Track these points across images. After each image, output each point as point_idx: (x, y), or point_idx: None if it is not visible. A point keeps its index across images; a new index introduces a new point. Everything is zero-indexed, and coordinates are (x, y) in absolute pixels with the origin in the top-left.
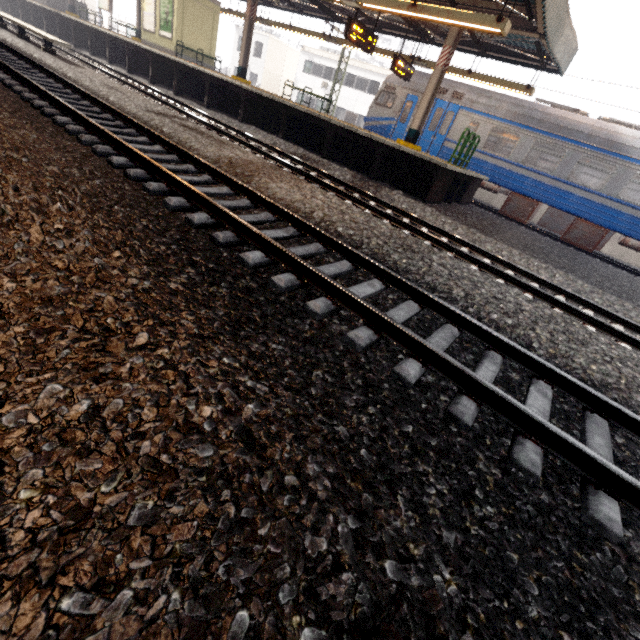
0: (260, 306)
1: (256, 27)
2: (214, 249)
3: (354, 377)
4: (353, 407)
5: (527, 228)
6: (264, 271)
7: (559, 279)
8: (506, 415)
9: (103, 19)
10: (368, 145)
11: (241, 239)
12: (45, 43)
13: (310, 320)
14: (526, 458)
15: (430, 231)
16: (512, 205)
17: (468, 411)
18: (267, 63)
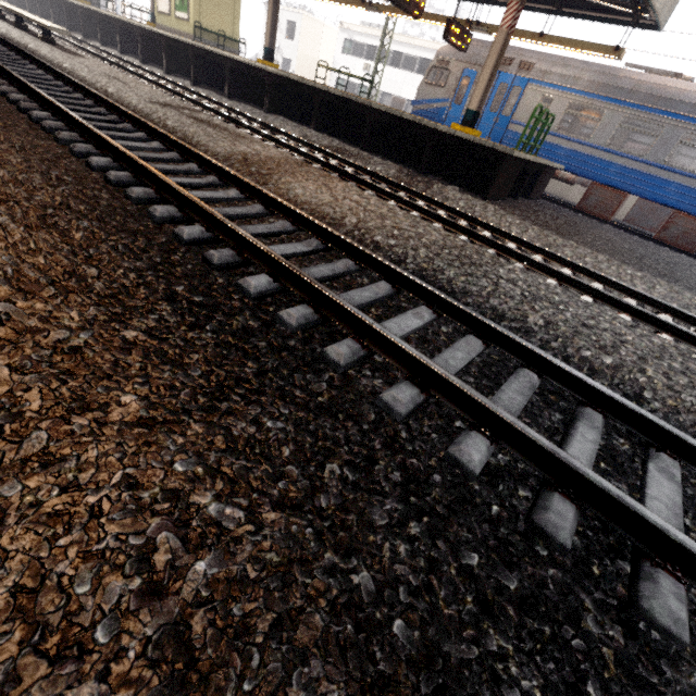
0: (259, 356)
1: (288, 4)
2: (207, 274)
3: (389, 468)
4: (385, 526)
5: (611, 226)
6: (272, 302)
7: (660, 291)
8: (622, 524)
9: (122, 8)
10: (416, 132)
11: (244, 258)
12: (43, 31)
13: (330, 373)
14: (664, 609)
15: (494, 235)
16: (593, 198)
17: (564, 523)
18: (301, 45)
